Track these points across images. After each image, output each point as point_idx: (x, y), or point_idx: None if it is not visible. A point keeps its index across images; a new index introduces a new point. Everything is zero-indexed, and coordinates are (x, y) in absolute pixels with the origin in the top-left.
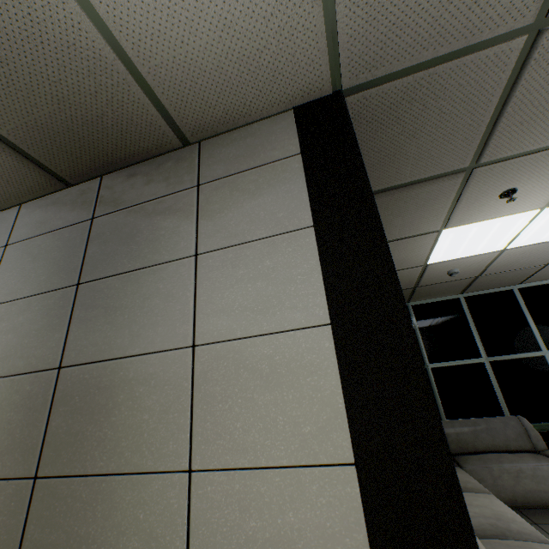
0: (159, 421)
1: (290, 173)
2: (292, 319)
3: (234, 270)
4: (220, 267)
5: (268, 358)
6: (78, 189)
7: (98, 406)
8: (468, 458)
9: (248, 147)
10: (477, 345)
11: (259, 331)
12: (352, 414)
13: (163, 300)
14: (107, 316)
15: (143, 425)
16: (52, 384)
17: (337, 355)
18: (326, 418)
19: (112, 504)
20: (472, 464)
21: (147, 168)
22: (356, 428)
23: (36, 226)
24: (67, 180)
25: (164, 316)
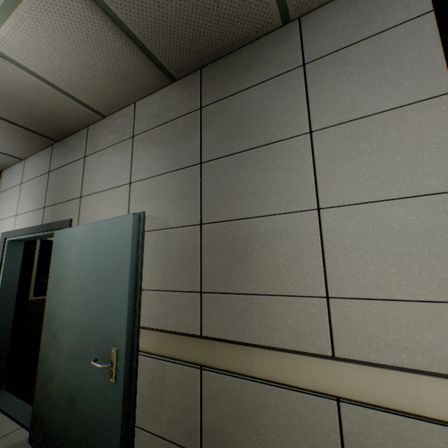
0: (294, 263)
1: (418, 37)
2: (426, 185)
3: (354, 144)
4: (337, 141)
5: (399, 218)
6: (181, 83)
7: (238, 250)
8: None
9: (360, 14)
10: None
11: (387, 196)
12: None
13: (282, 173)
14: (232, 187)
15: (280, 265)
16: (198, 235)
17: None
18: None
19: (264, 313)
20: None
21: (244, 55)
22: None
23: (152, 119)
24: (173, 76)
25: (285, 185)
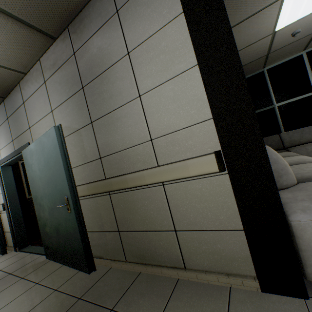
0: (135, 128)
1: None
2: (180, 69)
3: (148, 54)
4: (141, 55)
5: (172, 90)
6: (60, 40)
7: (111, 131)
8: (294, 147)
9: None
10: (311, 84)
11: (166, 80)
12: (210, 100)
13: (120, 81)
14: (100, 97)
15: (130, 131)
16: (92, 129)
17: (202, 77)
18: (199, 105)
19: (128, 157)
20: (296, 149)
21: (87, 12)
22: (212, 104)
23: (51, 68)
24: (53, 36)
25: (123, 88)
